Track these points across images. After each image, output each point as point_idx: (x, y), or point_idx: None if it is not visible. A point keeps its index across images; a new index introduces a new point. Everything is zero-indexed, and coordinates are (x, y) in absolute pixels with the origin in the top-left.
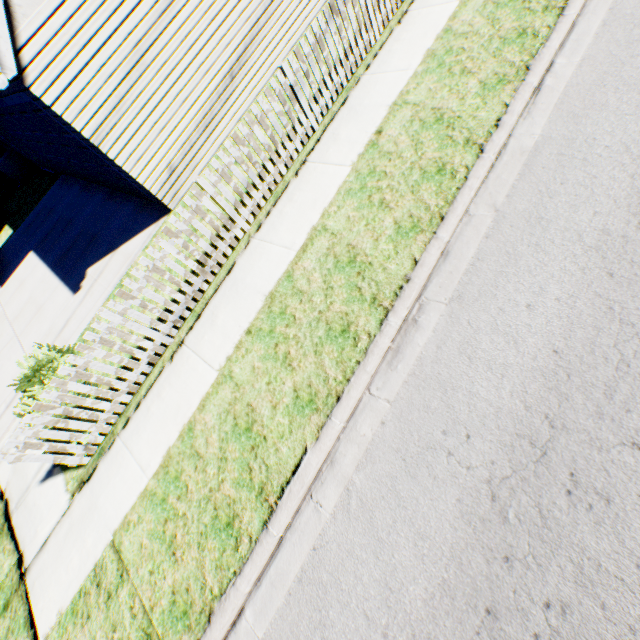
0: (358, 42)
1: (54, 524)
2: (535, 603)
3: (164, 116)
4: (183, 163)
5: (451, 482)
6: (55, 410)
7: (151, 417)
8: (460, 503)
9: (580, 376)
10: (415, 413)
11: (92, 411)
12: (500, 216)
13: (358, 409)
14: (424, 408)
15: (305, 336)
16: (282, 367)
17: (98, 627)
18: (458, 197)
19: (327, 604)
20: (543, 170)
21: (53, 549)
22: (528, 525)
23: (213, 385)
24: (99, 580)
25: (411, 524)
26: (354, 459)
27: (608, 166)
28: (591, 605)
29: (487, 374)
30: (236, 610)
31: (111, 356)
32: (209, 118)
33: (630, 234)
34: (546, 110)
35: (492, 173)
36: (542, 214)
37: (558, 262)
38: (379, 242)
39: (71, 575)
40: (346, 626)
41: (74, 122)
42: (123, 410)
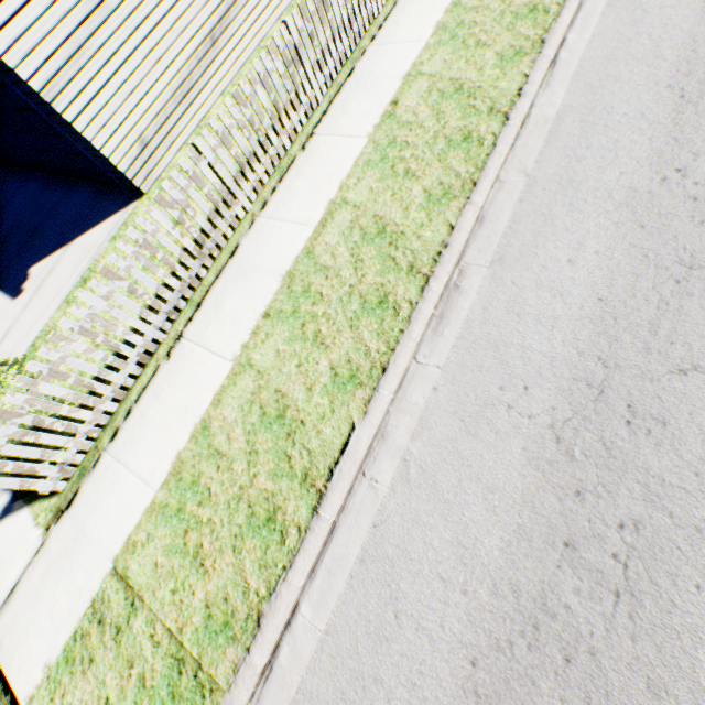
0: (362, 10)
1: (23, 567)
2: (610, 527)
3: (134, 76)
4: (157, 137)
5: (514, 433)
6: (22, 419)
7: (149, 423)
8: (526, 451)
9: (625, 318)
10: (468, 374)
11: (69, 422)
12: (531, 181)
13: (406, 379)
14: (477, 368)
15: (337, 312)
16: (313, 347)
17: (107, 669)
18: (488, 163)
19: (396, 577)
20: (568, 137)
21: (26, 596)
22: (594, 459)
23: (228, 377)
24: (101, 616)
25: (478, 480)
26: (408, 429)
27: (628, 131)
28: (660, 517)
29: (537, 328)
30: (290, 607)
31: (93, 351)
32: (187, 86)
33: (655, 190)
34: (564, 82)
35: (518, 141)
36: (572, 177)
37: (593, 219)
38: (409, 211)
39: (58, 620)
40: (421, 594)
41: (18, 68)
42: (107, 421)
